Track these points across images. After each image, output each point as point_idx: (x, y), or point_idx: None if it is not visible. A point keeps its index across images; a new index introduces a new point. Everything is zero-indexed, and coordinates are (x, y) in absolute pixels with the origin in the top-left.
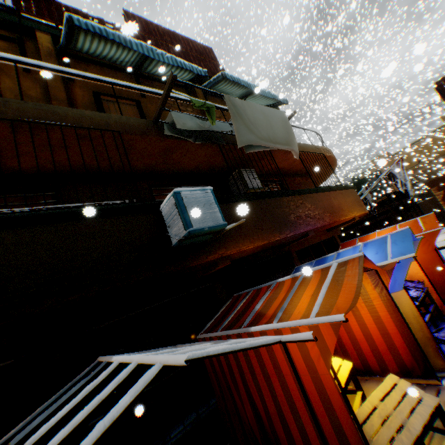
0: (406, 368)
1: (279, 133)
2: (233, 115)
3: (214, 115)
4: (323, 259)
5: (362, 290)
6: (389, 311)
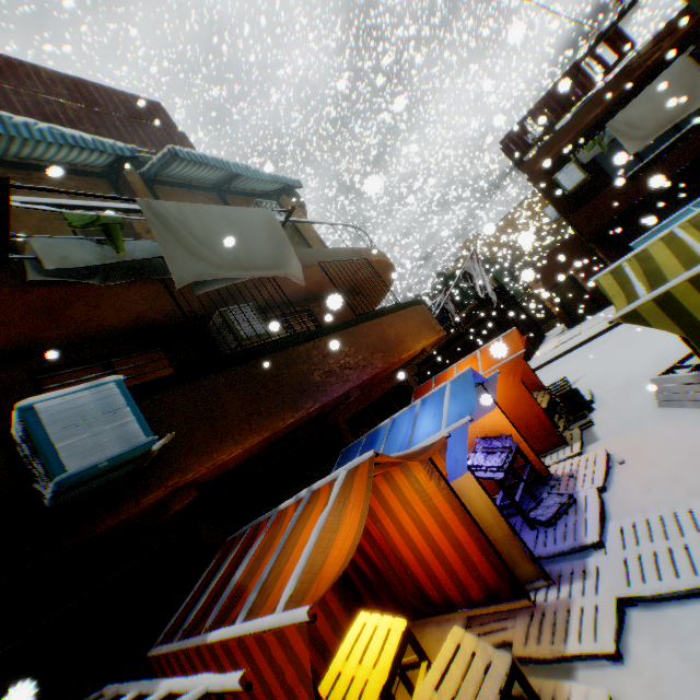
0: (493, 589)
1: (259, 249)
2: (158, 233)
3: (120, 238)
4: (376, 433)
5: (417, 484)
6: (456, 510)
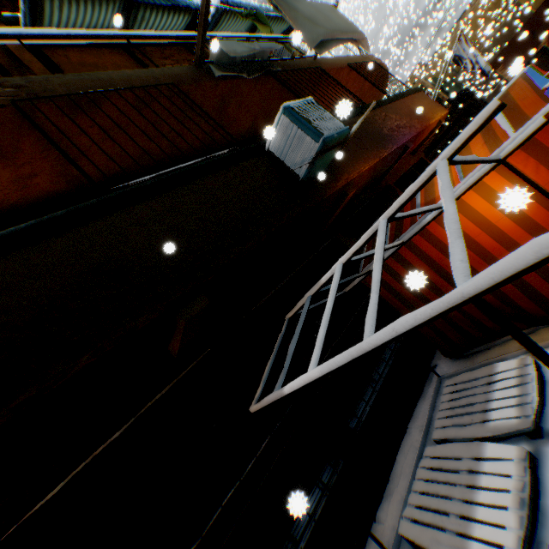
0: None
1: (340, 24)
2: (289, 12)
3: (267, 22)
4: None
5: None
6: None
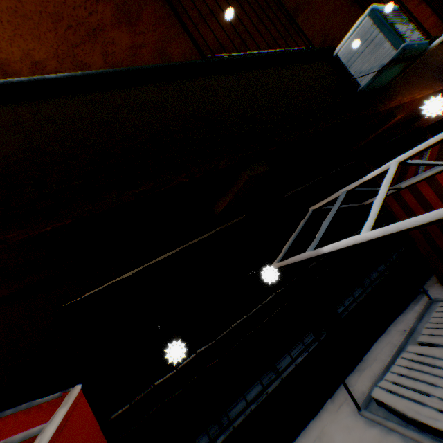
0: None
1: None
2: None
3: None
4: None
5: None
6: None
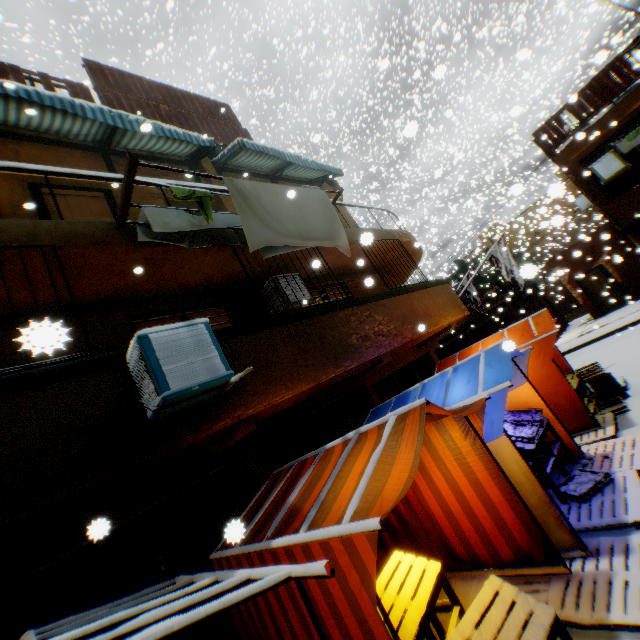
0: (524, 551)
1: (315, 223)
2: (239, 205)
3: (209, 208)
4: (405, 395)
5: (451, 442)
6: (490, 470)
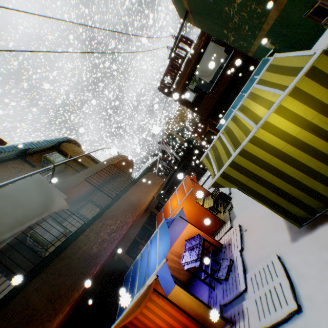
0: None
1: (32, 204)
2: None
3: None
4: (136, 263)
5: (154, 301)
6: (176, 309)
